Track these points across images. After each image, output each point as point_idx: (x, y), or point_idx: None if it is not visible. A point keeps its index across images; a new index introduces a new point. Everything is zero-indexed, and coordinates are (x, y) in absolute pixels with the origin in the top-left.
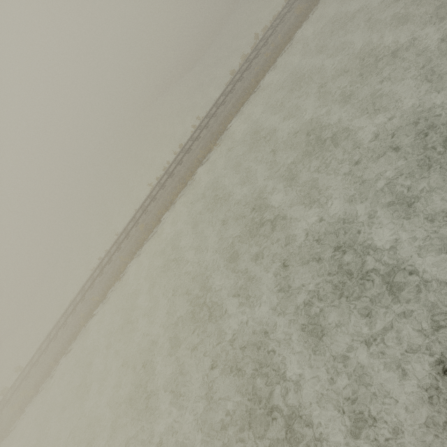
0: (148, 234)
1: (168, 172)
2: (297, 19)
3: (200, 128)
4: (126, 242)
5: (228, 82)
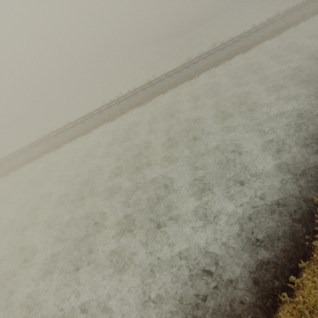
0: (85, 132)
1: (117, 101)
2: (239, 49)
3: (150, 83)
4: (71, 129)
5: (183, 63)
